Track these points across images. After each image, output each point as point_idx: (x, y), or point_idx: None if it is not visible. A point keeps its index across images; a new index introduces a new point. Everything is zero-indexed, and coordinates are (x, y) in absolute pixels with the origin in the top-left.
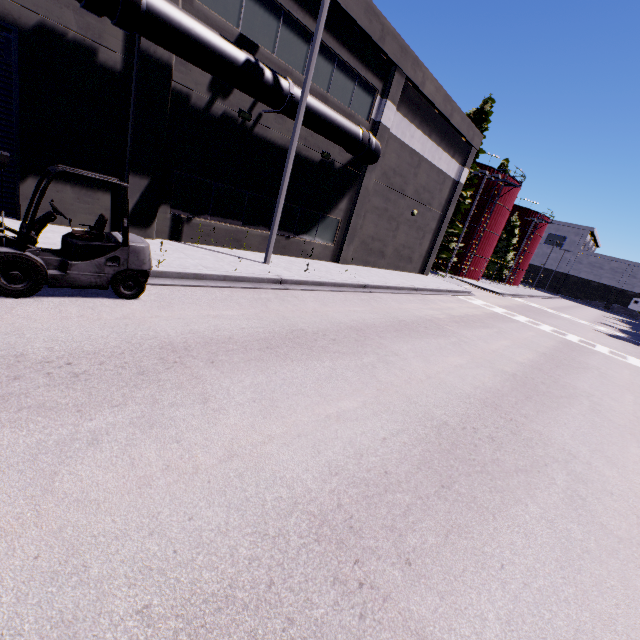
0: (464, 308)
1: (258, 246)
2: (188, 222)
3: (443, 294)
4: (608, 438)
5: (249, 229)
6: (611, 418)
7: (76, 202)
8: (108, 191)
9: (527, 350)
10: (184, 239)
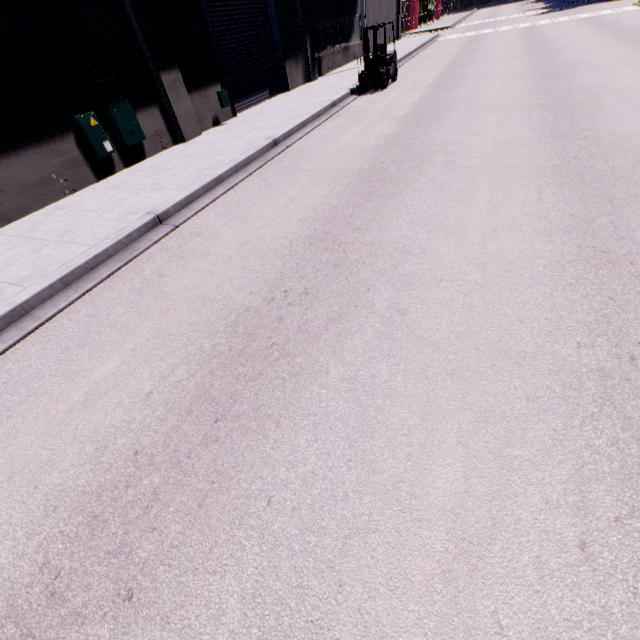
0: (457, 41)
1: (340, 62)
2: (320, 60)
3: (433, 42)
4: (573, 40)
5: (335, 51)
6: (570, 37)
7: (296, 70)
8: (300, 56)
9: (515, 38)
10: (321, 74)
